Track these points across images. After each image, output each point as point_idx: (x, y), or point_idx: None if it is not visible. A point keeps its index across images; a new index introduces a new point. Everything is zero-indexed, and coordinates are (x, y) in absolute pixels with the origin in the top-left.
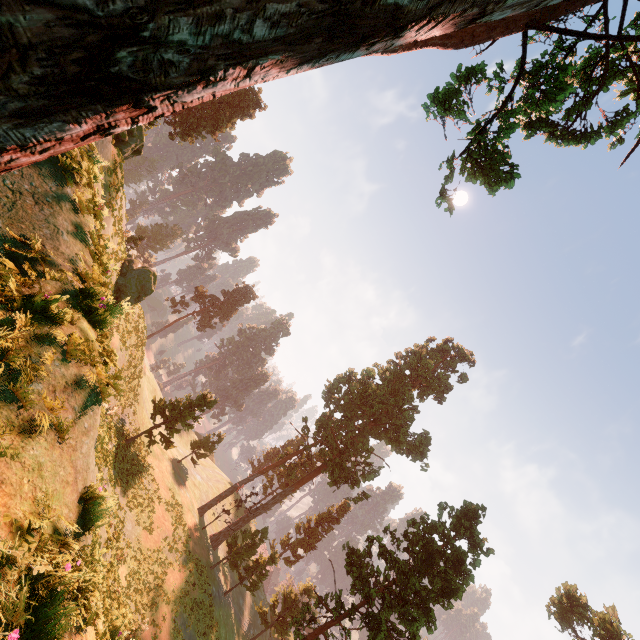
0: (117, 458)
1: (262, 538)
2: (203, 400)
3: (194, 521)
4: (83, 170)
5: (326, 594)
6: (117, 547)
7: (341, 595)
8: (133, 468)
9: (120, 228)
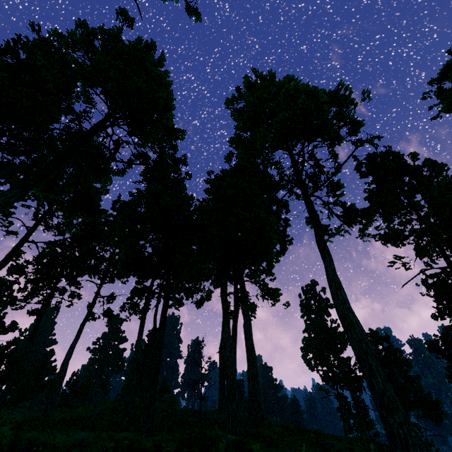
0: None
1: None
2: None
3: None
4: None
5: None
6: None
7: None
8: None
9: None
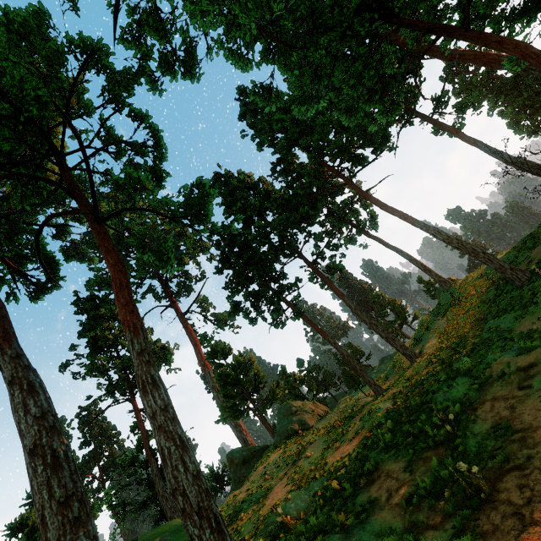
0: None
1: None
2: None
3: None
4: None
5: None
6: None
7: None
8: None
9: None
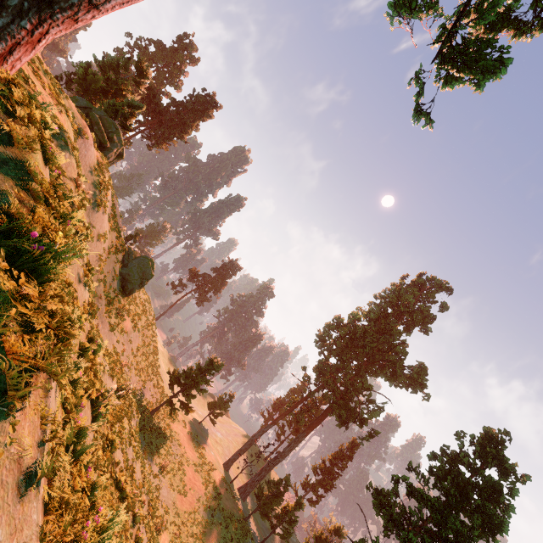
0: (145, 429)
1: (286, 486)
2: (211, 365)
3: (222, 477)
4: (15, 97)
5: (361, 539)
6: (156, 515)
7: (378, 542)
8: (160, 436)
9: (115, 224)
